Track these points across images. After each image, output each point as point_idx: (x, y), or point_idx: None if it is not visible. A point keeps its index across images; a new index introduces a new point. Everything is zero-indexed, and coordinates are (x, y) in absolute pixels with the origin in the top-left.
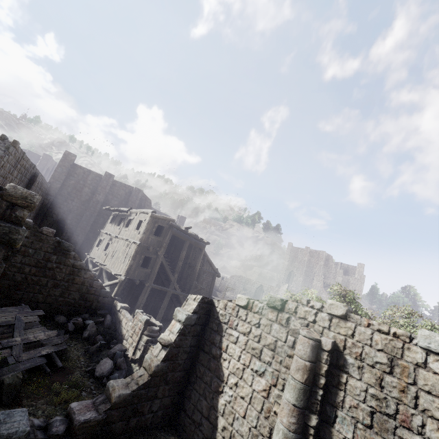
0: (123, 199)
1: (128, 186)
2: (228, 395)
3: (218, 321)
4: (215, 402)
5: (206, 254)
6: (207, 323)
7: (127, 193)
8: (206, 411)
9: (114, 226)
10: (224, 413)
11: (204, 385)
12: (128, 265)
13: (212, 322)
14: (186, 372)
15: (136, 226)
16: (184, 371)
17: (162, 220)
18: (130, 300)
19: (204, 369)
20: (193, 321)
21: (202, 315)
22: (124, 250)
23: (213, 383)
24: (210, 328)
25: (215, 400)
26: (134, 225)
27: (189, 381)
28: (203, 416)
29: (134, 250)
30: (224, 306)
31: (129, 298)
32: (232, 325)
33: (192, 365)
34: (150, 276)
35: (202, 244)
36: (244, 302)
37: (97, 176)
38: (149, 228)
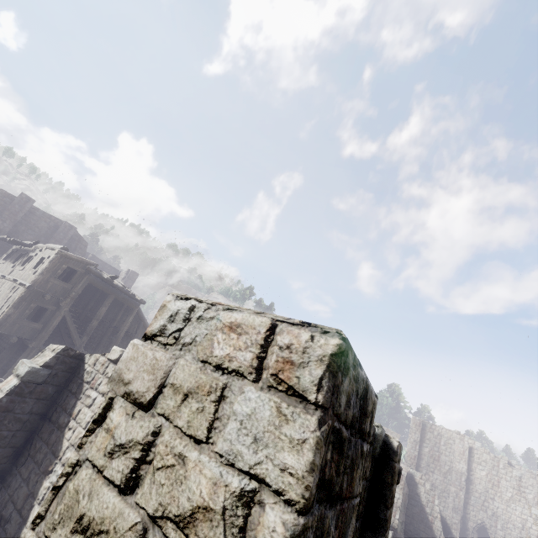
0: (43, 234)
1: (55, 219)
2: (56, 474)
3: (81, 380)
4: (37, 486)
5: (143, 317)
6: (68, 384)
7: (51, 227)
8: (21, 501)
9: (8, 264)
10: (43, 499)
11: (33, 465)
12: (4, 313)
13: (74, 382)
14: (15, 450)
15: (34, 265)
16: (12, 448)
17: (76, 261)
18: (3, 367)
19: (42, 444)
20: (42, 378)
21: (60, 372)
22: (7, 294)
23: (45, 462)
24: (68, 390)
25: (39, 484)
26: (33, 263)
27: (17, 463)
28: (16, 508)
29: (19, 295)
30: (94, 362)
31: (1, 364)
32: (95, 384)
33: (29, 440)
34: (40, 334)
35: (135, 302)
36: (117, 355)
37: (6, 196)
38: (51, 268)
